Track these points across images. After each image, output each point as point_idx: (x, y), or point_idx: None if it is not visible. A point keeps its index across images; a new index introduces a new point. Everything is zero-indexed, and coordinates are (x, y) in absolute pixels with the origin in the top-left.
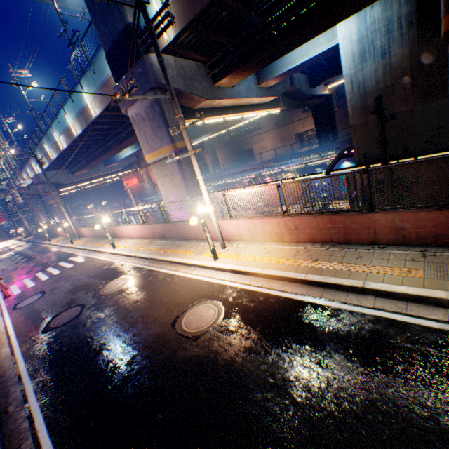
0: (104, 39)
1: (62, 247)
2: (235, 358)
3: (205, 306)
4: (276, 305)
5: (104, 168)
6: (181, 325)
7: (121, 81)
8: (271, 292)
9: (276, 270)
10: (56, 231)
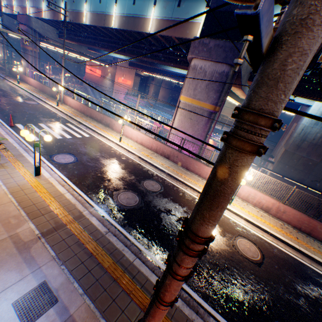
0: (219, 1)
1: (42, 101)
2: (292, 289)
3: (246, 241)
4: (290, 259)
5: (87, 49)
6: (240, 250)
7: (209, 39)
8: (281, 248)
9: (278, 234)
10: (23, 76)
